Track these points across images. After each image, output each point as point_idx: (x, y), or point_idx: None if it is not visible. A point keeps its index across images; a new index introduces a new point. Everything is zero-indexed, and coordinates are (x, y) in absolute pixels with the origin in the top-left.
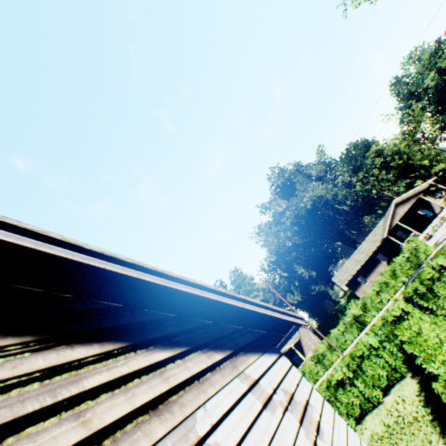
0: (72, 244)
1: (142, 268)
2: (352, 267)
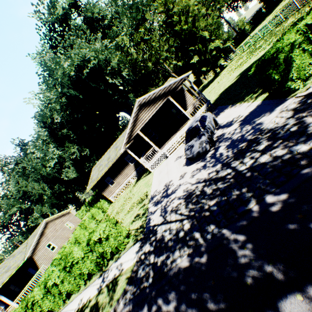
0: None
1: None
2: (103, 166)
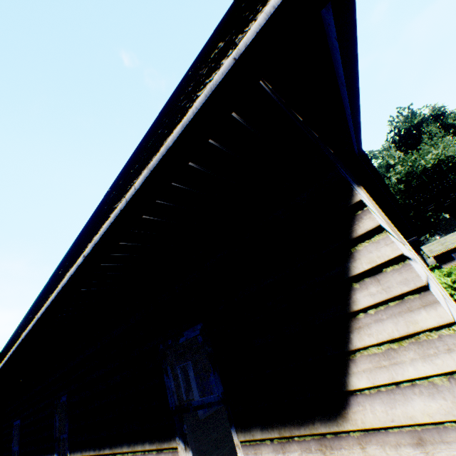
0: (378, 172)
1: (386, 186)
2: (453, 242)
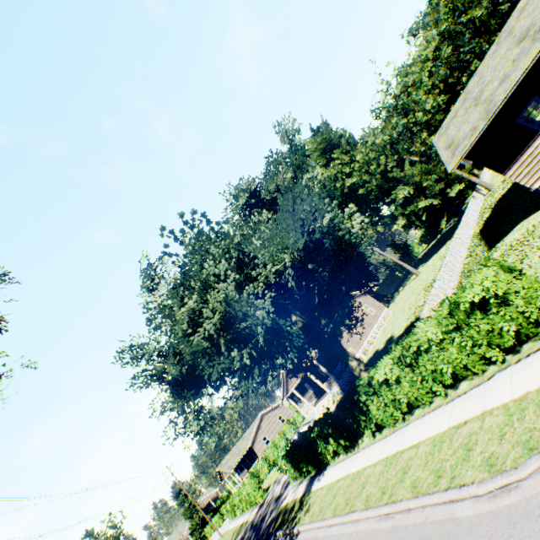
0: None
1: None
2: None
